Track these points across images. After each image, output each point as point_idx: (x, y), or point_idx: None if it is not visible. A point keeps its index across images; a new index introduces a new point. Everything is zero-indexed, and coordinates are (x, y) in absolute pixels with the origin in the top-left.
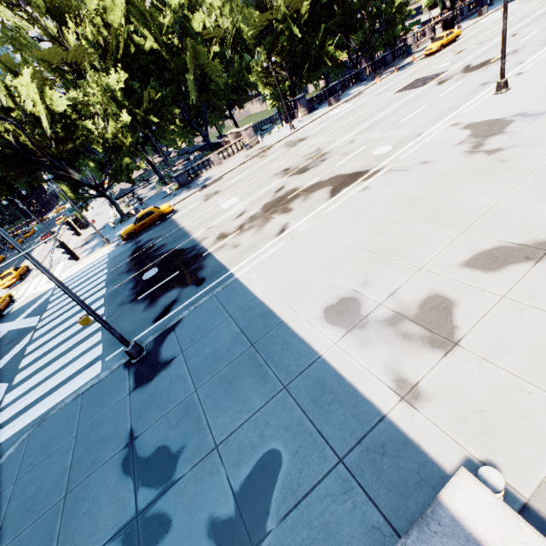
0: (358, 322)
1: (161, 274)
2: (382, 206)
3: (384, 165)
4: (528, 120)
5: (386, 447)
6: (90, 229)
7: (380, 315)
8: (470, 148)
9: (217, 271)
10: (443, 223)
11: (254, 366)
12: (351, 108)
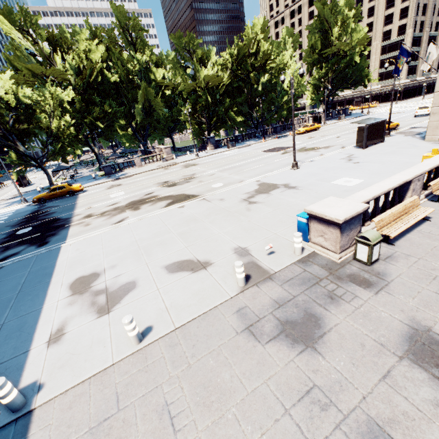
0: (83, 290)
1: (29, 232)
2: (175, 220)
3: (208, 194)
4: (283, 189)
5: (8, 369)
6: (26, 188)
7: (98, 287)
8: (247, 197)
9: (60, 239)
10: (186, 239)
11: (3, 307)
12: (235, 153)
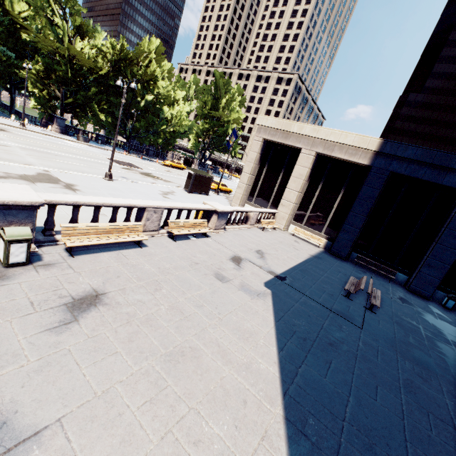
0: None
1: None
2: None
3: None
4: (59, 186)
5: None
6: None
7: None
8: None
9: None
10: None
11: None
12: (77, 146)
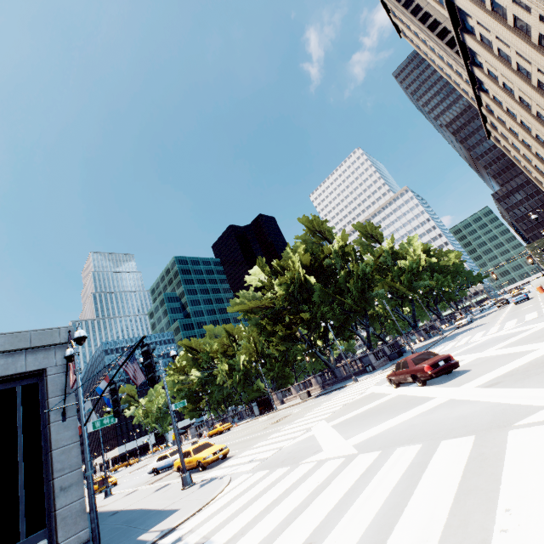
0: None
1: None
2: None
3: None
4: None
5: None
6: None
7: None
8: None
9: None
10: None
11: None
12: None
